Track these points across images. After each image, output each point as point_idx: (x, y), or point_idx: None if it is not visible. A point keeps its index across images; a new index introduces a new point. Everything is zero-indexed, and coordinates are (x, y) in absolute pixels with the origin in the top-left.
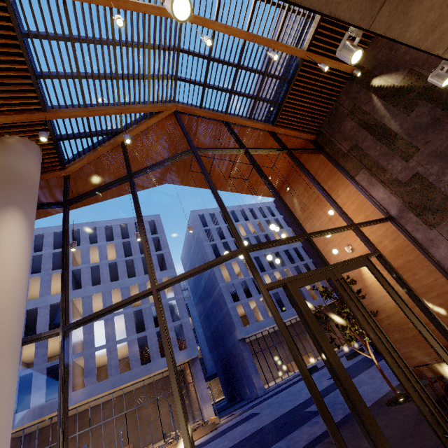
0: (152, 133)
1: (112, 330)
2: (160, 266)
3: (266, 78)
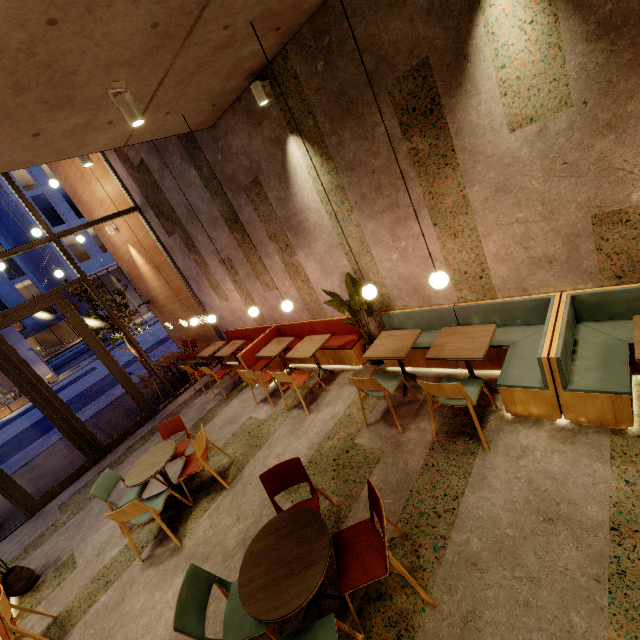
0: None
1: None
2: None
3: None
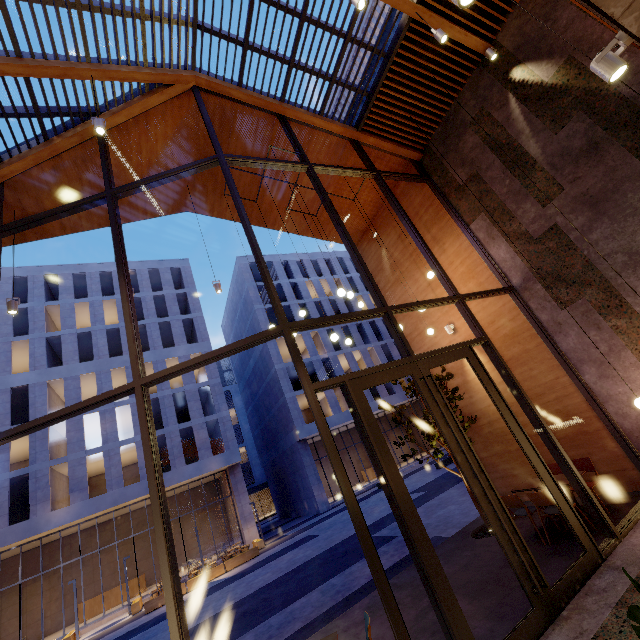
0: (155, 122)
1: (112, 427)
2: (189, 336)
3: (361, 53)
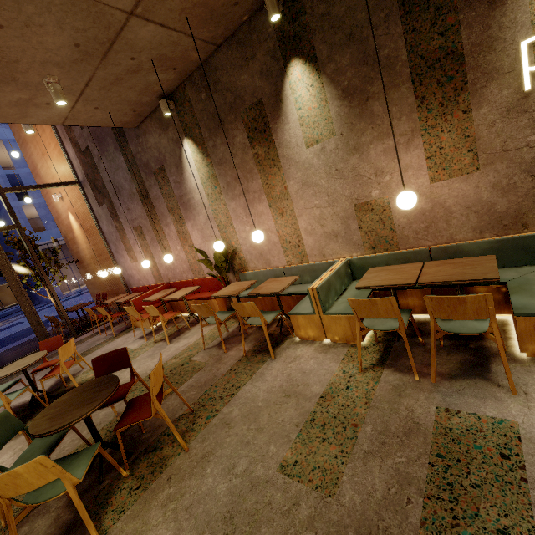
0: None
1: None
2: None
3: None
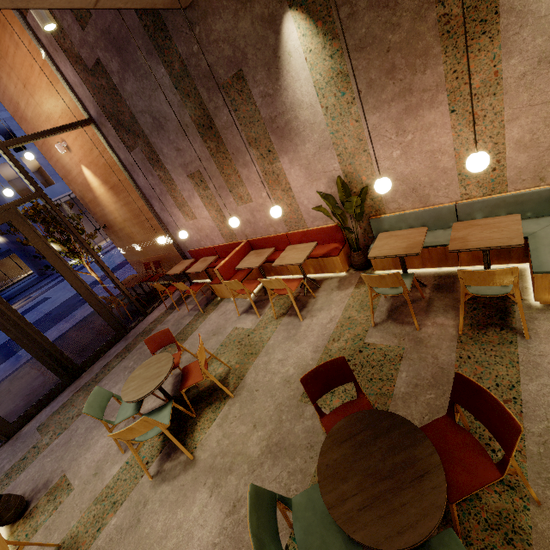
0: None
1: None
2: None
3: None
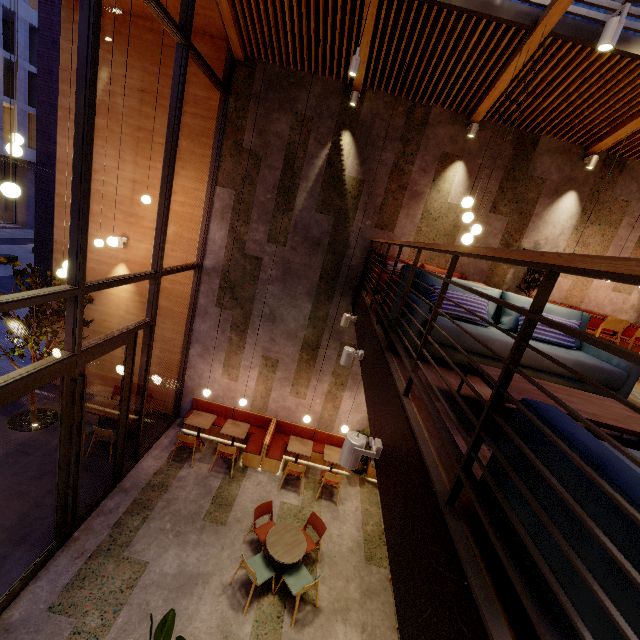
0: None
1: None
2: None
3: None
